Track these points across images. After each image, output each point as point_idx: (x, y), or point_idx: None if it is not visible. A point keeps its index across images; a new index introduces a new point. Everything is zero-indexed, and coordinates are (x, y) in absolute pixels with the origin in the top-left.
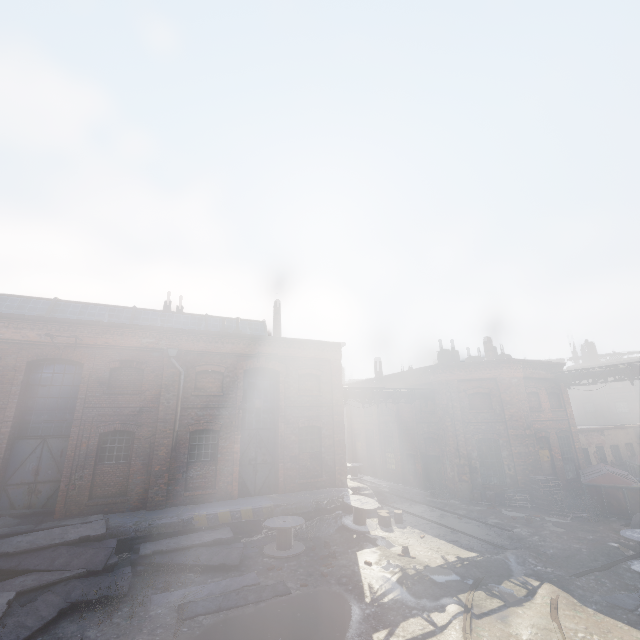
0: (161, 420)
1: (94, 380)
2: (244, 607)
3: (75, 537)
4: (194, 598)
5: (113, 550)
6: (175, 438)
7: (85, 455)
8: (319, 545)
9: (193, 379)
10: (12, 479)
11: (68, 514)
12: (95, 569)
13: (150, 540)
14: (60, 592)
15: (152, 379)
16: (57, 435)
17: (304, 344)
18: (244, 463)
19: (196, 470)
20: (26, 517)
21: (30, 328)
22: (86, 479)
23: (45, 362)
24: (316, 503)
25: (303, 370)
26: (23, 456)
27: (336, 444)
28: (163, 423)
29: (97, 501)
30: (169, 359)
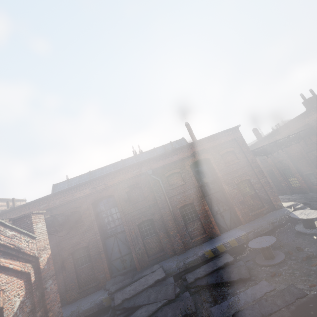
0: (161, 208)
1: (122, 201)
2: (280, 312)
3: (152, 282)
4: (238, 307)
5: (174, 284)
6: (173, 214)
7: (136, 237)
8: (292, 250)
9: (166, 181)
10: (112, 258)
11: (142, 267)
12: (171, 298)
13: (188, 272)
14: (161, 316)
15: (147, 189)
16: (119, 232)
17: (215, 137)
18: (214, 214)
19: (191, 227)
20: (126, 274)
21: (85, 188)
22: (142, 248)
23: (98, 201)
24: (271, 224)
25: (222, 151)
26: (111, 246)
27: (264, 185)
28: (163, 209)
29: (152, 257)
30: (150, 176)
